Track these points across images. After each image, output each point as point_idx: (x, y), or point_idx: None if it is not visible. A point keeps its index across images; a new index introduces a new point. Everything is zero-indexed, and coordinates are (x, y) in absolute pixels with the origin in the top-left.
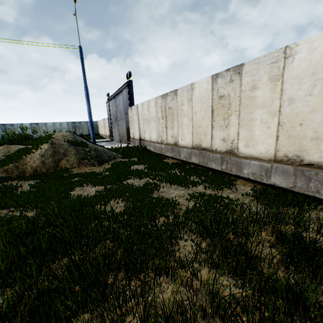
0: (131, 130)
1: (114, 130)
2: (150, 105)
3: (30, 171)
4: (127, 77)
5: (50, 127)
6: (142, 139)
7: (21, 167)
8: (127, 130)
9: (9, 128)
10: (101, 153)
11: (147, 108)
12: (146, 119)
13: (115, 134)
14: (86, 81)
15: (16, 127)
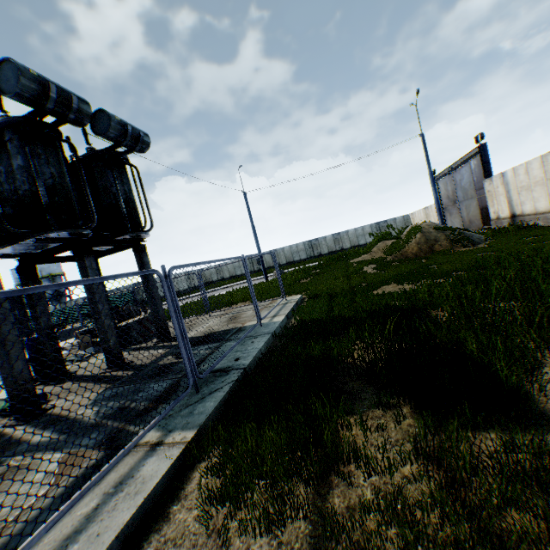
0: (492, 208)
1: (449, 219)
2: (529, 167)
3: (411, 256)
4: (476, 141)
5: (351, 235)
6: (516, 215)
7: (403, 254)
8: (482, 211)
9: (314, 244)
10: (469, 236)
11: (523, 173)
12: (523, 187)
13: (453, 223)
14: (429, 166)
15: (320, 242)
